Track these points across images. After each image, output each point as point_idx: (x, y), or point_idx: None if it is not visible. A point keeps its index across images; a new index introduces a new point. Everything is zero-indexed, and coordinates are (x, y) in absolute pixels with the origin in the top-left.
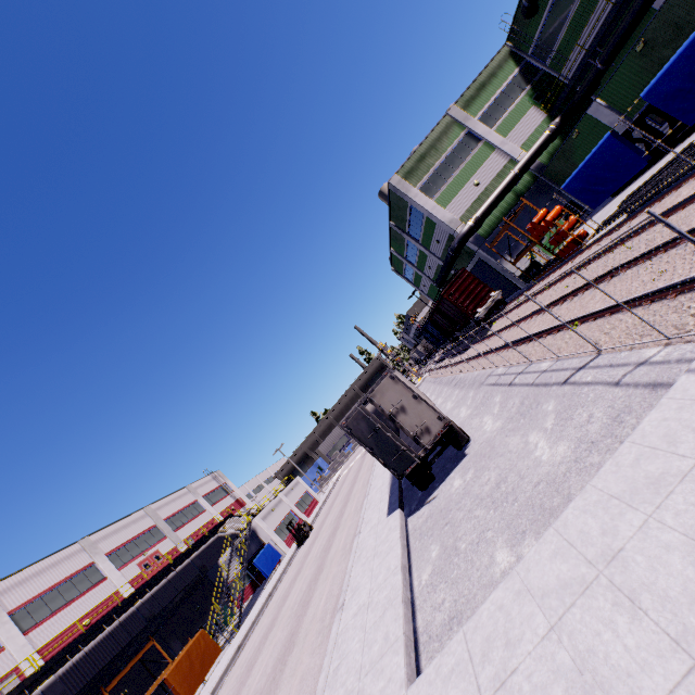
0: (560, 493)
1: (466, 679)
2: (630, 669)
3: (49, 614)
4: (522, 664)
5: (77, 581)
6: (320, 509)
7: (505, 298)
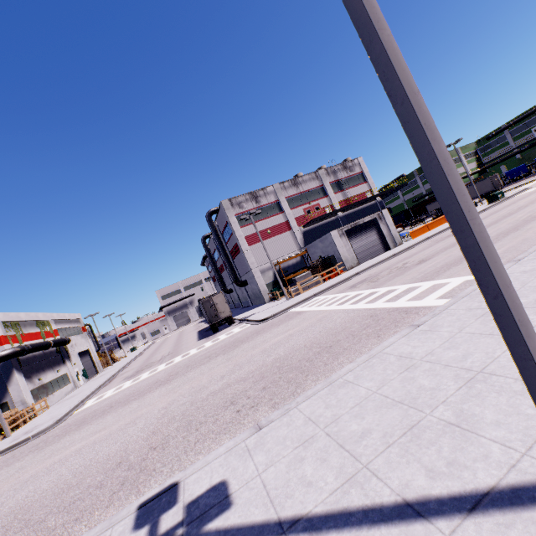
0: None
1: None
2: None
3: None
4: None
5: None
6: None
7: None
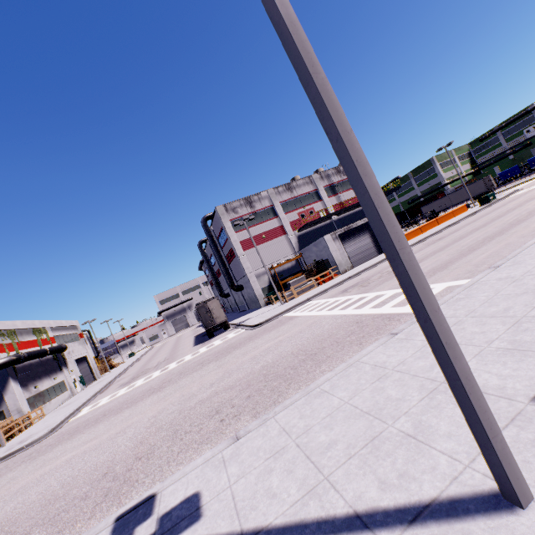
0: None
1: None
2: None
3: None
4: None
5: None
6: None
7: None
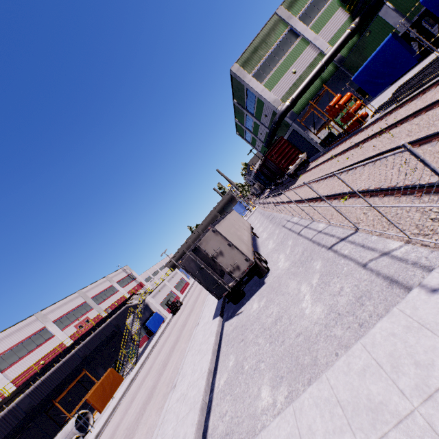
0: (310, 353)
1: None
2: None
3: (17, 359)
4: None
5: (35, 338)
6: (189, 290)
7: (310, 157)
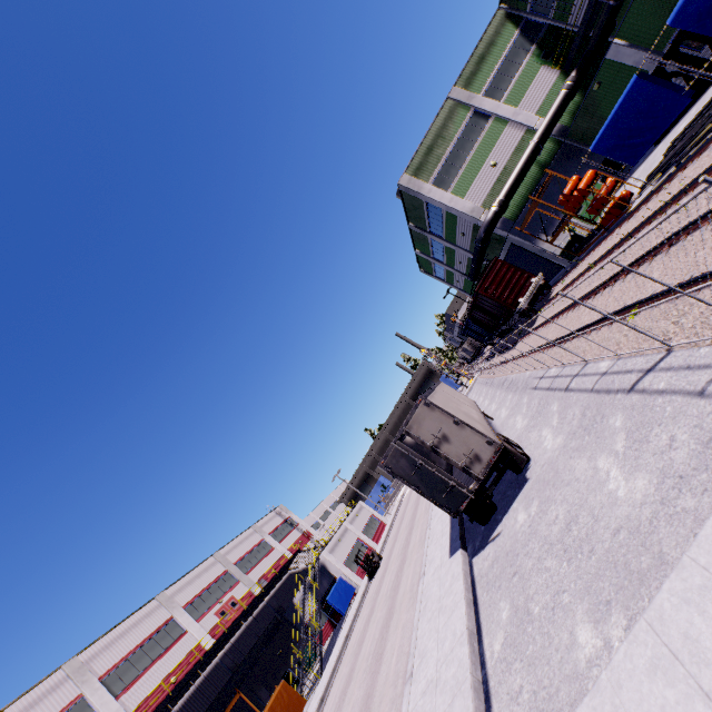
0: (649, 550)
1: None
2: None
3: (137, 675)
4: None
5: (159, 638)
6: (388, 534)
7: (549, 280)
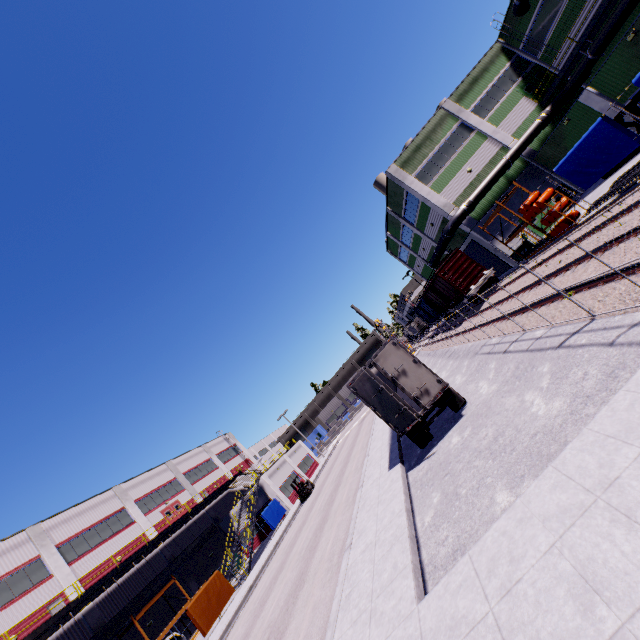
0: (557, 441)
1: (473, 591)
2: (627, 569)
3: (88, 549)
4: (526, 574)
5: (111, 523)
6: (321, 470)
7: (497, 276)
